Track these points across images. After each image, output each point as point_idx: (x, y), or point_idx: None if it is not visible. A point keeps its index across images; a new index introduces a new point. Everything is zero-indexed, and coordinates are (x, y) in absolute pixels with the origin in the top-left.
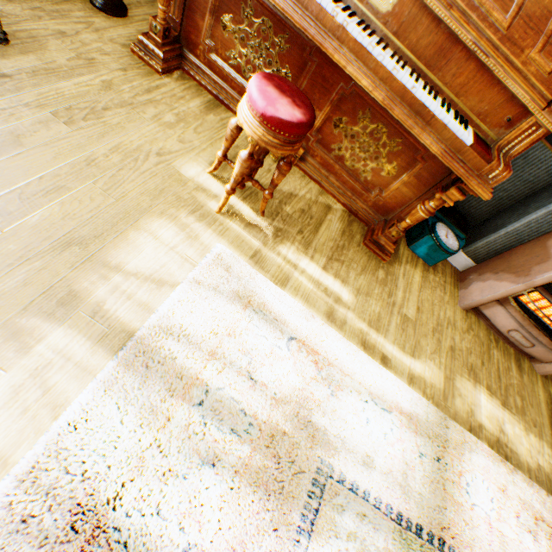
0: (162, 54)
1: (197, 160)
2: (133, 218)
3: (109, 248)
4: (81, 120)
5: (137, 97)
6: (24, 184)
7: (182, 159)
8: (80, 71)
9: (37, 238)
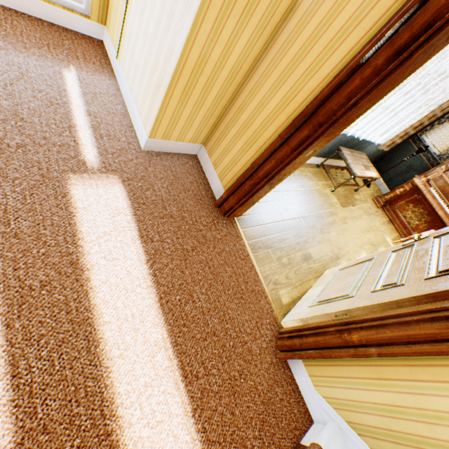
0: (382, 204)
1: (388, 237)
2: (379, 245)
3: (377, 250)
4: (367, 215)
5: (374, 212)
6: (363, 227)
7: (385, 235)
8: (364, 201)
9: (367, 240)
